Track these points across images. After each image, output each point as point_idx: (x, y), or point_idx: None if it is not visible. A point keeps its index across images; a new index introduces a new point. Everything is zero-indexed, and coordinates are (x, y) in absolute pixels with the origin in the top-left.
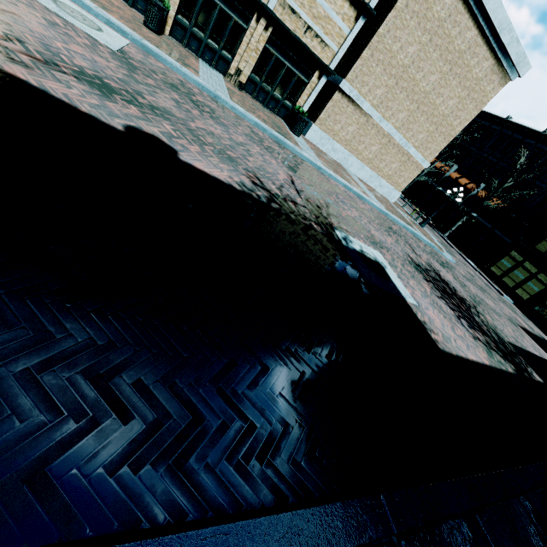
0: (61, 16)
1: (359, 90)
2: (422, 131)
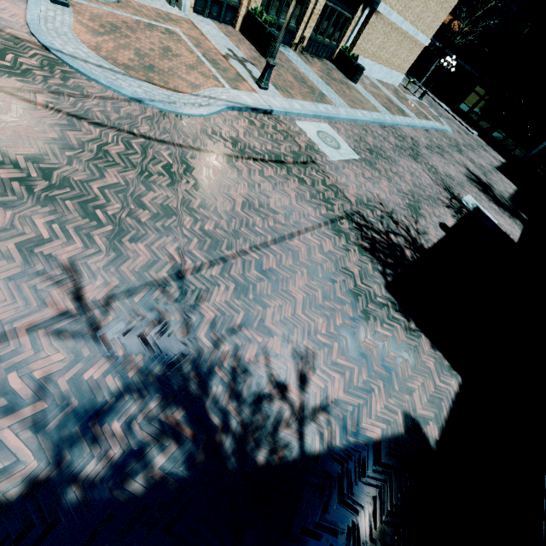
0: (346, 159)
1: (390, 4)
2: (430, 15)
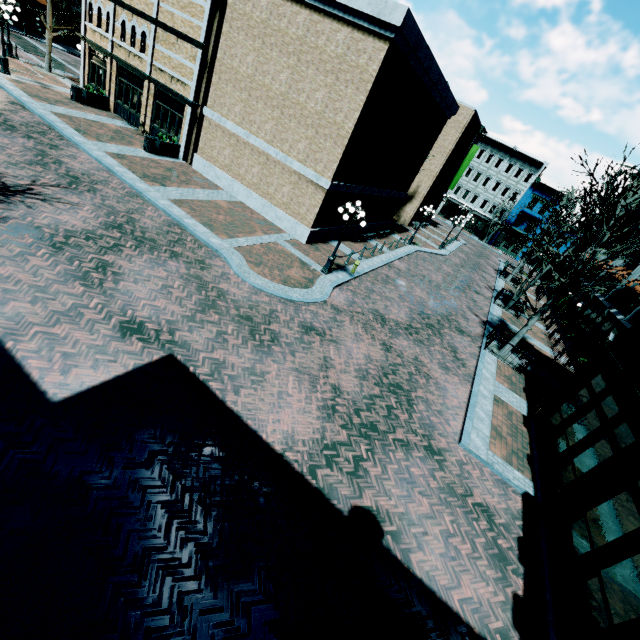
0: None
1: (221, 112)
2: (300, 139)
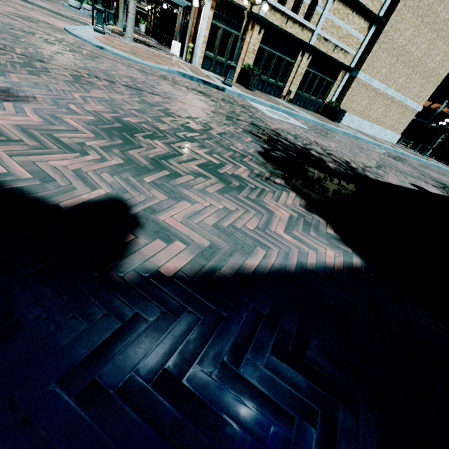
0: (289, 122)
1: (370, 74)
2: (416, 85)
